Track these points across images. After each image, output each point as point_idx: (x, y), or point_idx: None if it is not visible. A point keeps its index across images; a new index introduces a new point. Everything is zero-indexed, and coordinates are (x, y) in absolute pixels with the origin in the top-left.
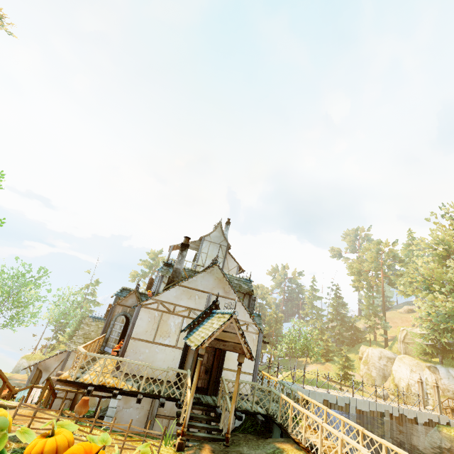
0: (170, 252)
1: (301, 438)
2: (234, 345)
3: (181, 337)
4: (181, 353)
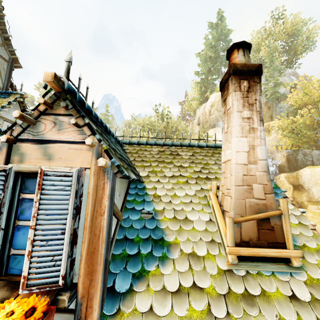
0: None
1: None
2: None
3: None
4: None
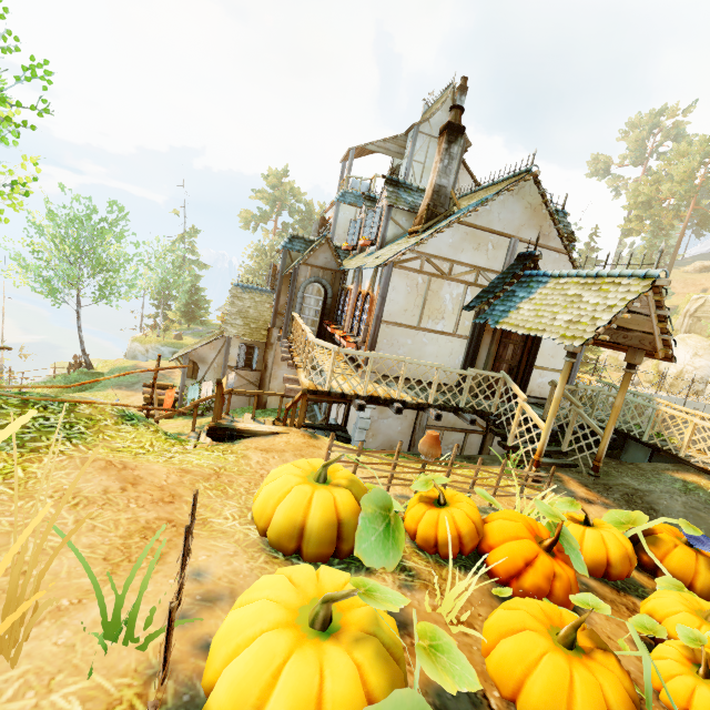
0: (351, 162)
1: (709, 466)
2: (641, 337)
3: (462, 319)
4: (469, 345)
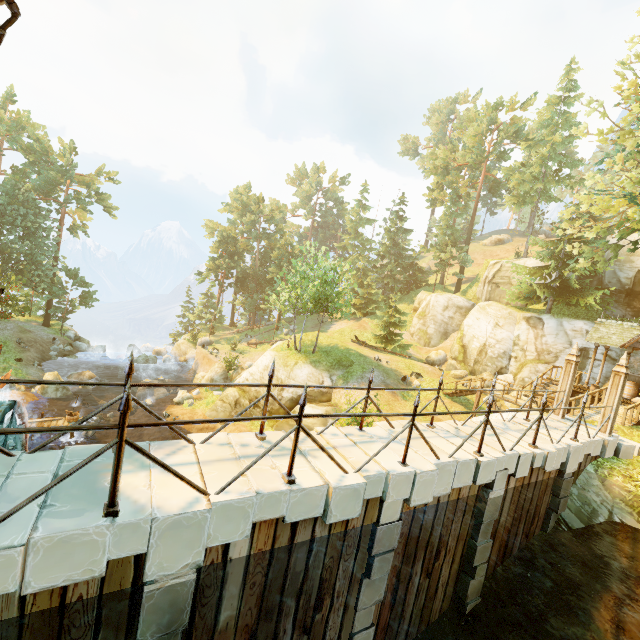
0: None
1: None
2: None
3: None
4: None
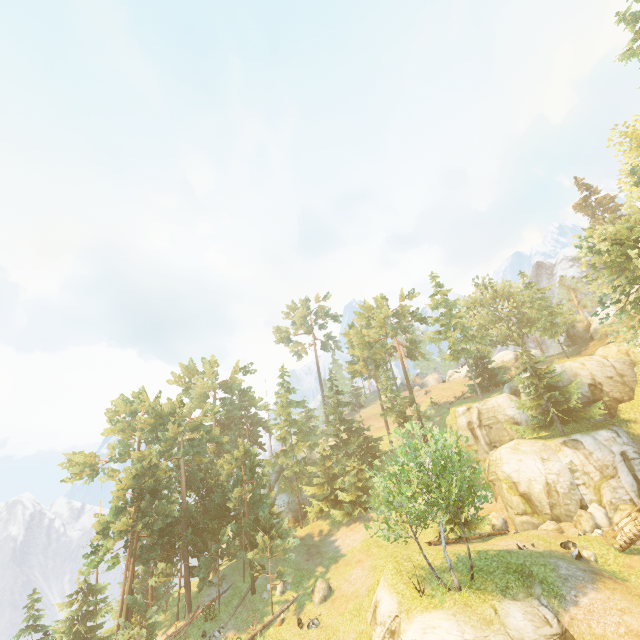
0: None
1: None
2: None
3: None
4: None
